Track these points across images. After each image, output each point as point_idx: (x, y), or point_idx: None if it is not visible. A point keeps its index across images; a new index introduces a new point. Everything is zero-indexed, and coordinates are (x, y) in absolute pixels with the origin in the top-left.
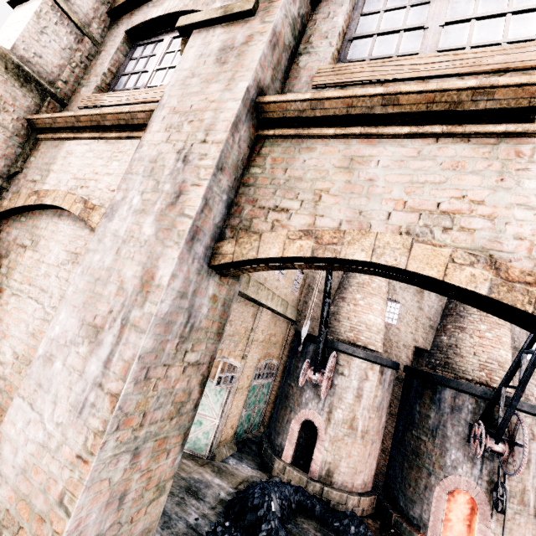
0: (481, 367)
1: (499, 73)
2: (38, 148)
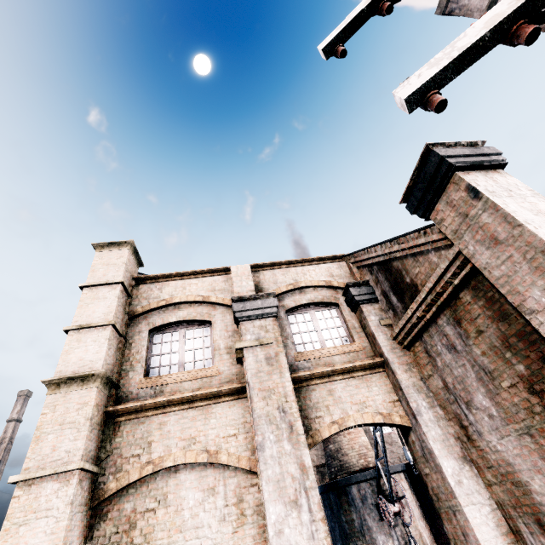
0: (359, 456)
1: (349, 353)
2: (120, 429)
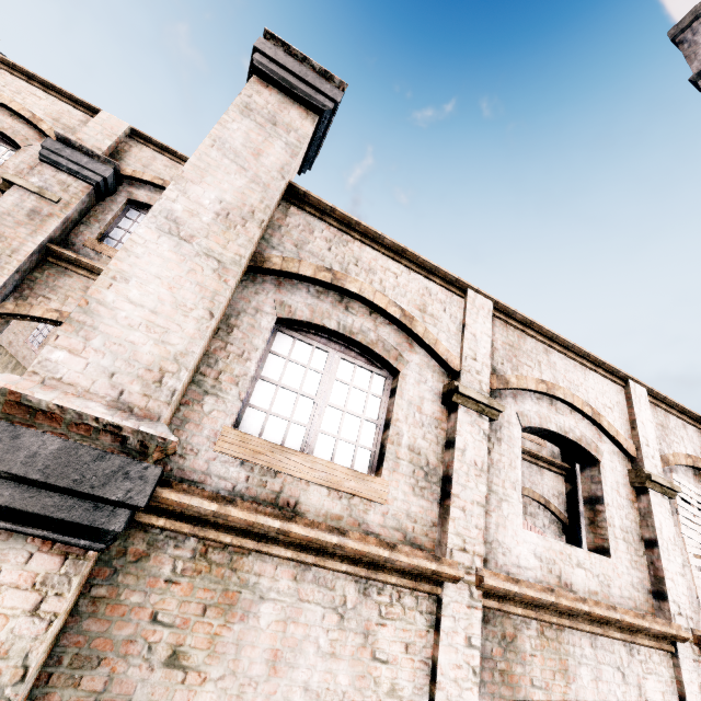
0: None
1: None
2: None
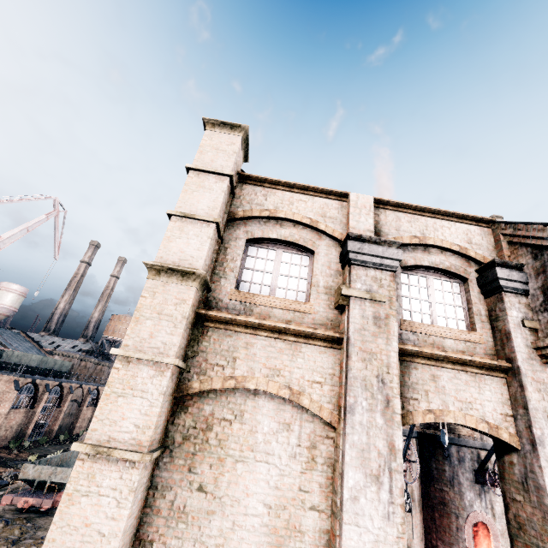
0: None
1: (465, 341)
2: (208, 334)
